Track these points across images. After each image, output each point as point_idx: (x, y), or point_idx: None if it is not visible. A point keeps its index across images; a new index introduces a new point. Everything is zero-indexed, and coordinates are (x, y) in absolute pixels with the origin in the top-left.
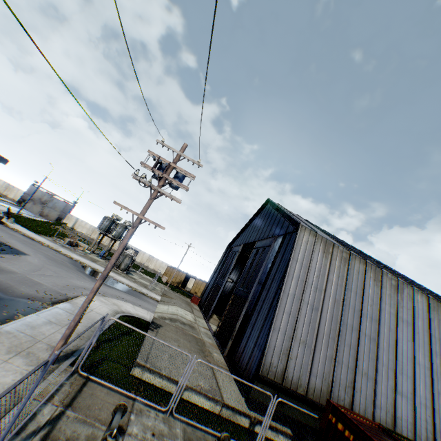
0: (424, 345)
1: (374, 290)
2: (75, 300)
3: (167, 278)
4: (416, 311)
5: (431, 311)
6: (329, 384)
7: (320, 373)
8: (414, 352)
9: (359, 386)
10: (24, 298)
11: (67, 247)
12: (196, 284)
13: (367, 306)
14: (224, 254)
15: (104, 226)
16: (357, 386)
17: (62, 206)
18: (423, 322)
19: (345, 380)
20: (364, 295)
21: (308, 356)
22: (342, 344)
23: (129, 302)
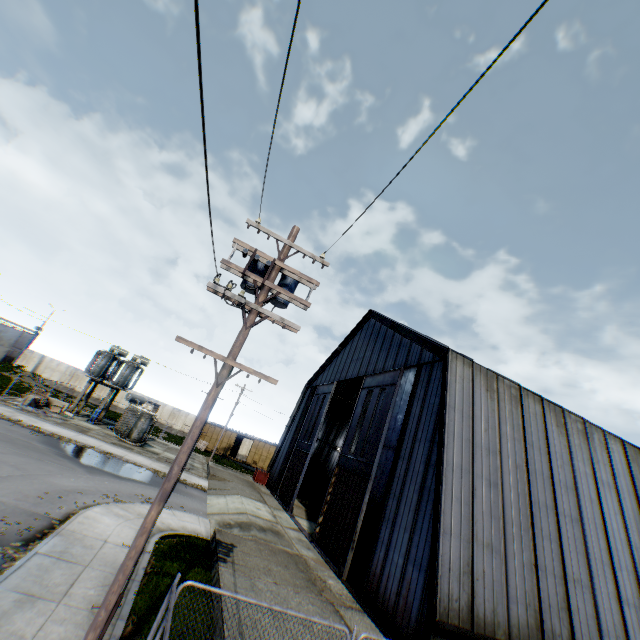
0: (634, 516)
1: (560, 441)
2: (69, 524)
3: (207, 442)
4: (614, 466)
5: (630, 463)
6: (535, 611)
7: (521, 594)
8: (627, 530)
9: (574, 603)
10: None
11: (30, 410)
12: (254, 449)
13: (557, 469)
14: (303, 398)
15: (98, 367)
16: (572, 604)
17: (13, 336)
18: (625, 480)
19: (555, 598)
20: (550, 451)
21: (499, 568)
22: (539, 536)
23: None
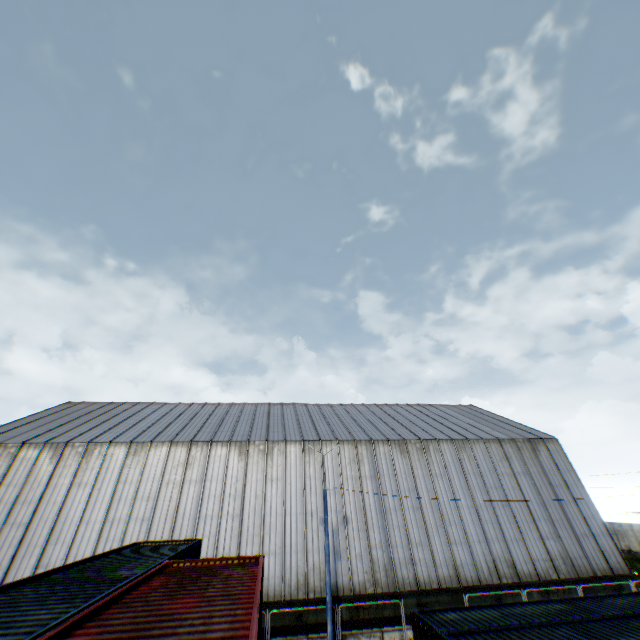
0: (105, 498)
1: (47, 469)
2: None
3: None
4: (107, 466)
5: (131, 456)
6: None
7: None
8: (82, 512)
9: None
10: None
11: None
12: None
13: (29, 492)
14: None
15: None
16: None
17: None
18: (113, 473)
19: None
20: (25, 482)
21: None
22: None
23: None
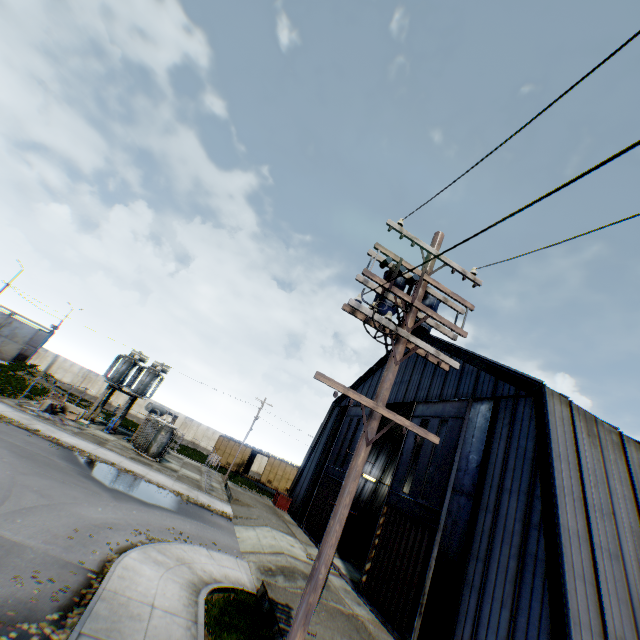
0: None
1: None
2: (108, 580)
3: (220, 457)
4: None
5: None
6: None
7: None
8: None
9: None
10: None
11: (46, 416)
12: (269, 467)
13: None
14: (329, 417)
15: (117, 373)
16: None
17: (28, 334)
18: None
19: None
20: None
21: None
22: None
23: (194, 538)
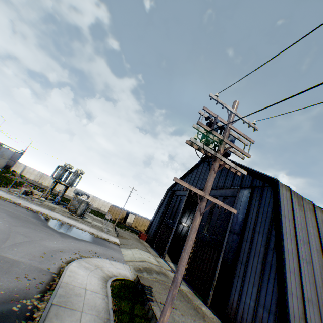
0: None
1: None
2: (63, 277)
3: (111, 215)
4: None
5: None
6: None
7: None
8: None
9: None
10: (5, 302)
11: (23, 196)
12: (136, 220)
13: None
14: (166, 196)
15: (58, 174)
16: None
17: (10, 154)
18: None
19: None
20: None
21: (316, 314)
22: None
23: (102, 255)
